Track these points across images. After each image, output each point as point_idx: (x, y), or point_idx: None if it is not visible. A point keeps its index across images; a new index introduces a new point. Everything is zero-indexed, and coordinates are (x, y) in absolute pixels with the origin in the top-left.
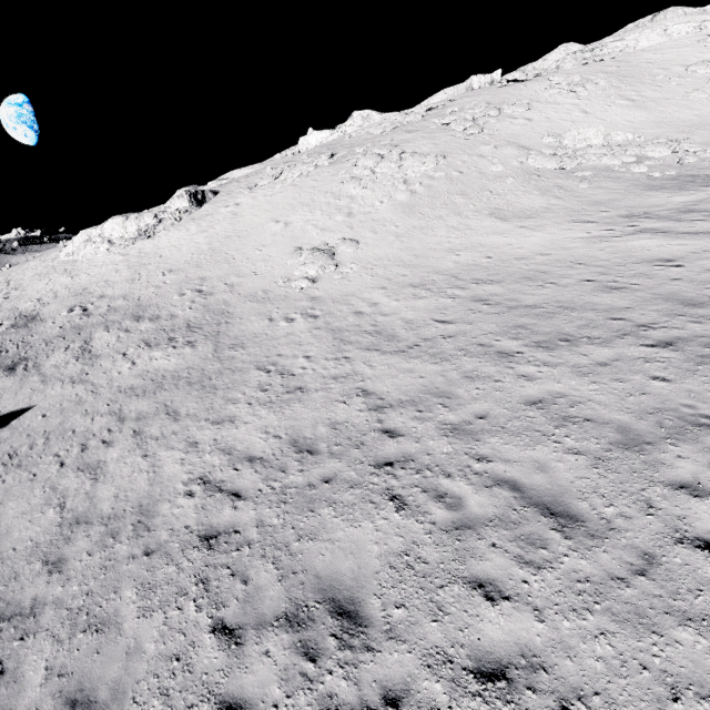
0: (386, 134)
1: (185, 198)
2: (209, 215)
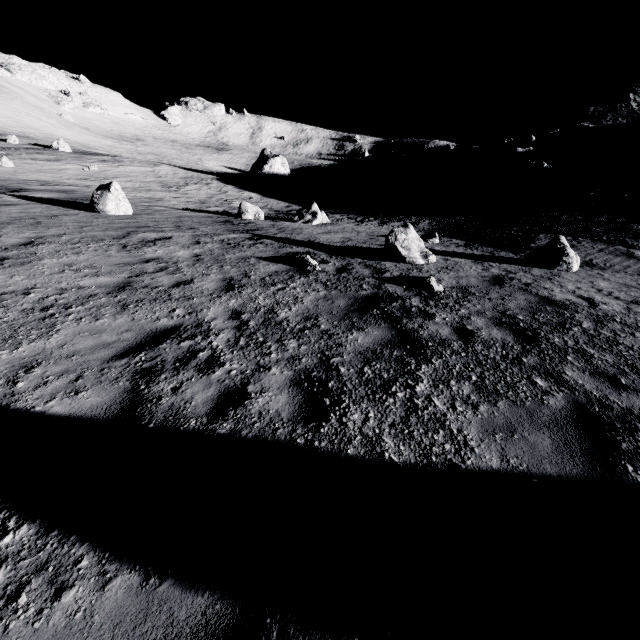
0: None
1: None
2: None
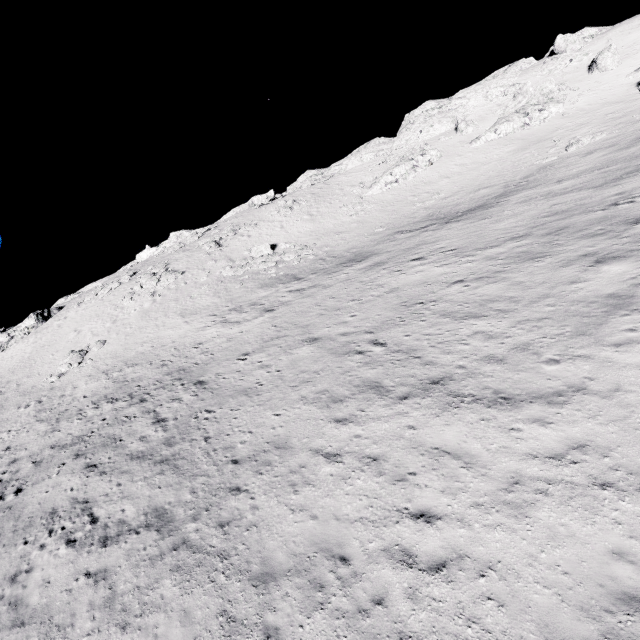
0: (173, 253)
1: (33, 317)
2: (46, 328)
